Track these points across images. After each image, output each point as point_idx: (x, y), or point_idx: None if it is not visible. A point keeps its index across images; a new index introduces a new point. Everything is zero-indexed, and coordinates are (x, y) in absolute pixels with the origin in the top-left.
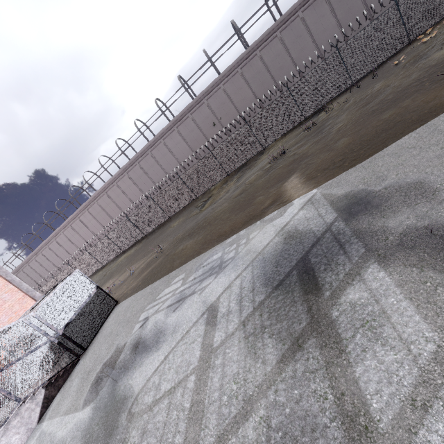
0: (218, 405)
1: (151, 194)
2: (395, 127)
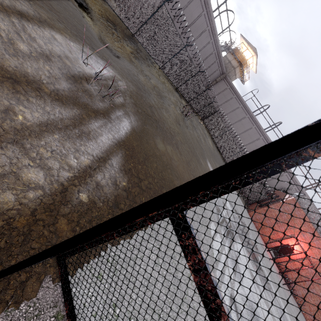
0: None
1: None
2: None
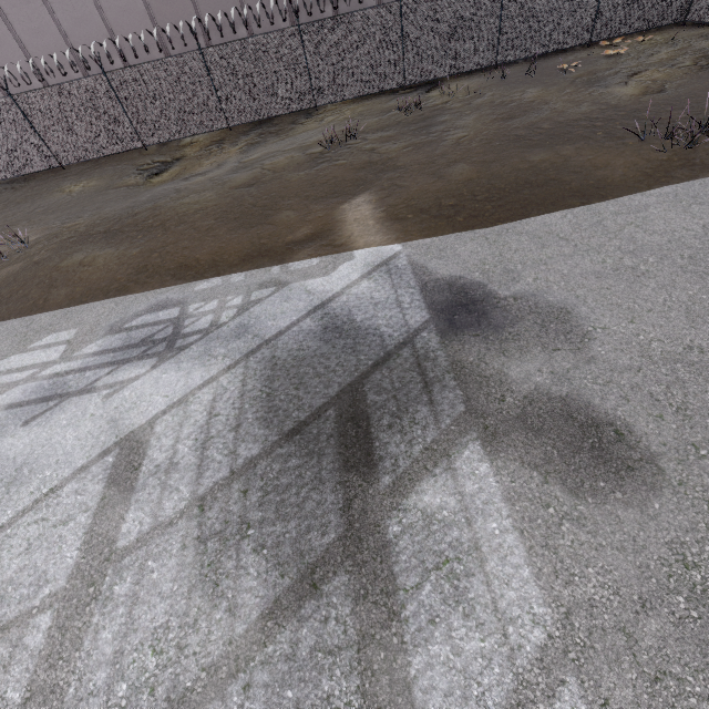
0: (102, 706)
1: (14, 81)
2: (546, 188)
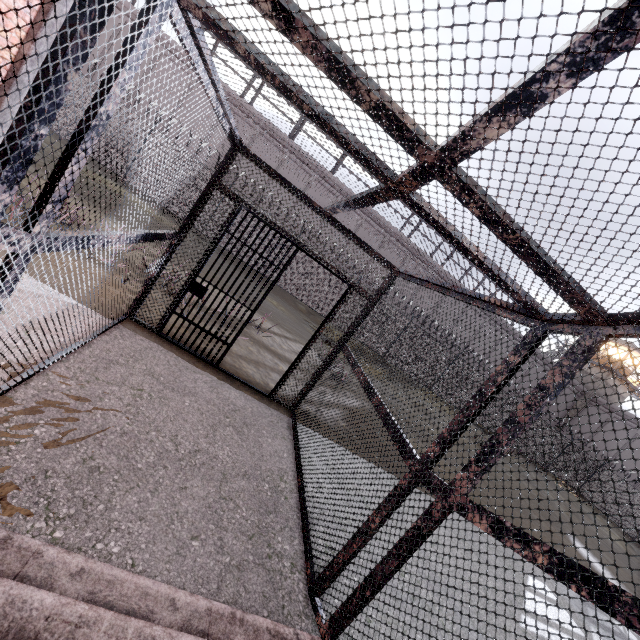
0: None
1: None
2: None
